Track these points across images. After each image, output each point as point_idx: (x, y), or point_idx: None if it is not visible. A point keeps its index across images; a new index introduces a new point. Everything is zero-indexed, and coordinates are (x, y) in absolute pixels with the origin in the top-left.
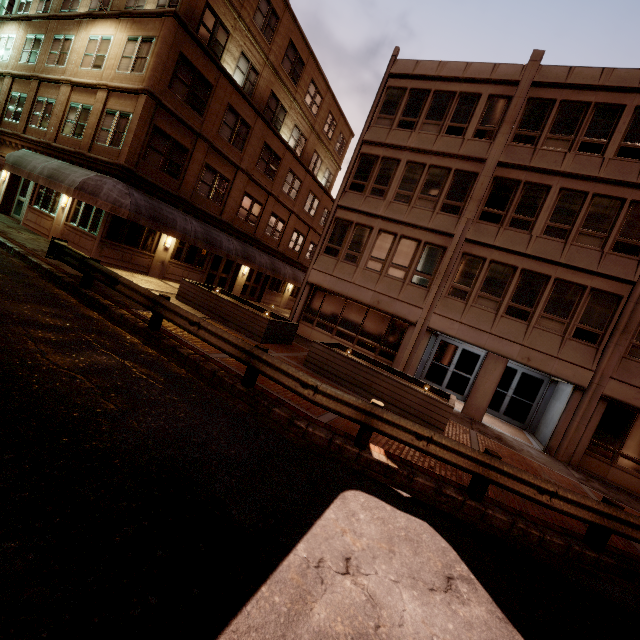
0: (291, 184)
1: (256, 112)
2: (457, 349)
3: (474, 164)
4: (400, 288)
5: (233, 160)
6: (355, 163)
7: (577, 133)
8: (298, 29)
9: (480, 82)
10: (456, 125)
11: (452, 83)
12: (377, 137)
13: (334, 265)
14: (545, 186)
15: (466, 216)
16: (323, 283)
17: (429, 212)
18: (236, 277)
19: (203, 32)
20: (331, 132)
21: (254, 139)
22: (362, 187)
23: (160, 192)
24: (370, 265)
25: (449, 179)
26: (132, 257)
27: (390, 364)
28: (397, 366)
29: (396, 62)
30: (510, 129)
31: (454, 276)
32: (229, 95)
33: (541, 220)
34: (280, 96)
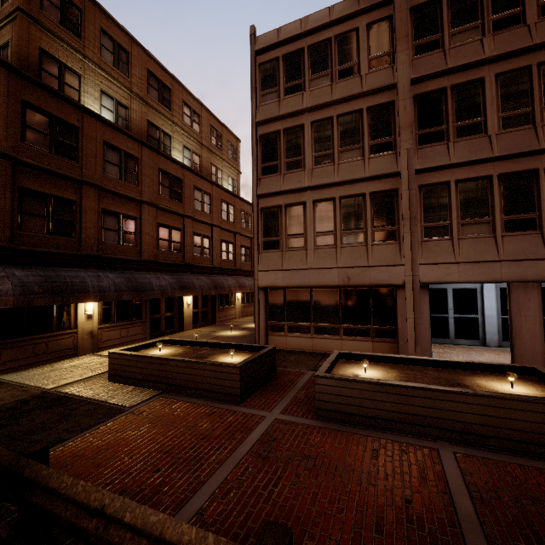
0: (201, 200)
1: (138, 142)
2: (446, 291)
3: (384, 94)
4: (366, 253)
5: (132, 196)
6: (257, 148)
7: (482, 16)
8: (151, 59)
9: (351, 18)
10: (346, 67)
11: (322, 32)
12: (269, 113)
13: (280, 258)
14: (476, 81)
15: (404, 147)
16: (277, 282)
17: (359, 161)
18: (182, 310)
19: (48, 79)
20: (219, 143)
21: (146, 169)
22: (275, 167)
23: (56, 258)
24: (320, 242)
25: (365, 120)
26: (48, 345)
27: (394, 342)
28: (405, 342)
29: (257, 39)
30: (407, 44)
31: (421, 215)
32: (101, 133)
33: (491, 116)
34: (158, 123)
